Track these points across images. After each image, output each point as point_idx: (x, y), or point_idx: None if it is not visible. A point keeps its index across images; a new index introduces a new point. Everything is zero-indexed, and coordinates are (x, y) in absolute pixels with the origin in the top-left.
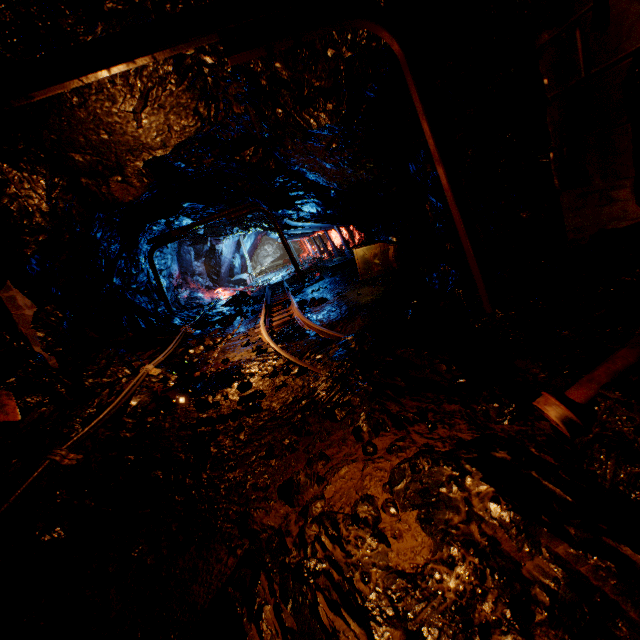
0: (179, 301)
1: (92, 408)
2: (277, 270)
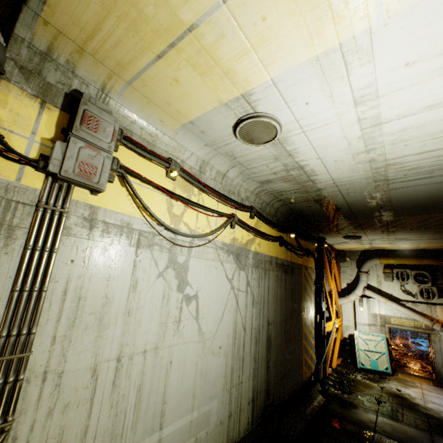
0: None
1: None
2: None
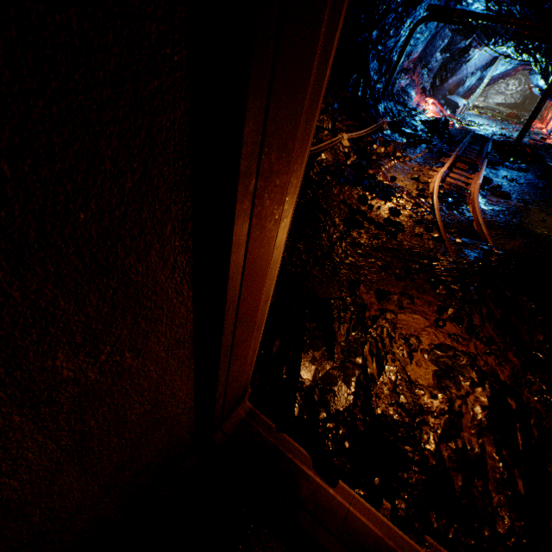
0: (394, 86)
1: None
2: (494, 119)
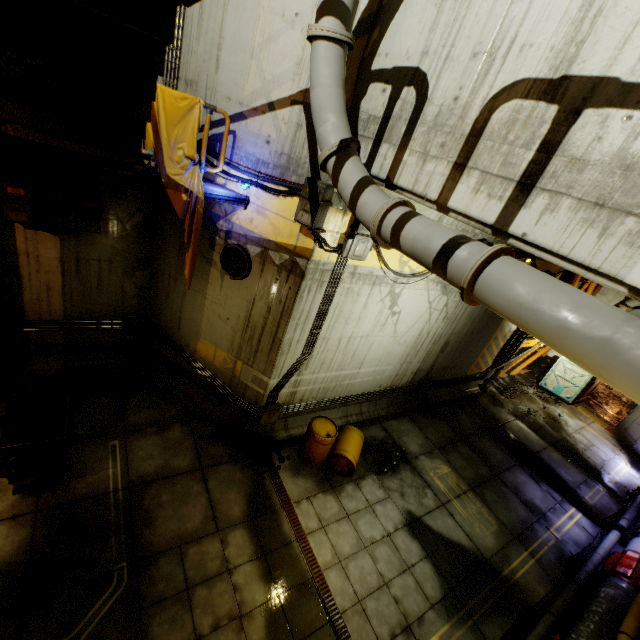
0: None
1: None
2: None
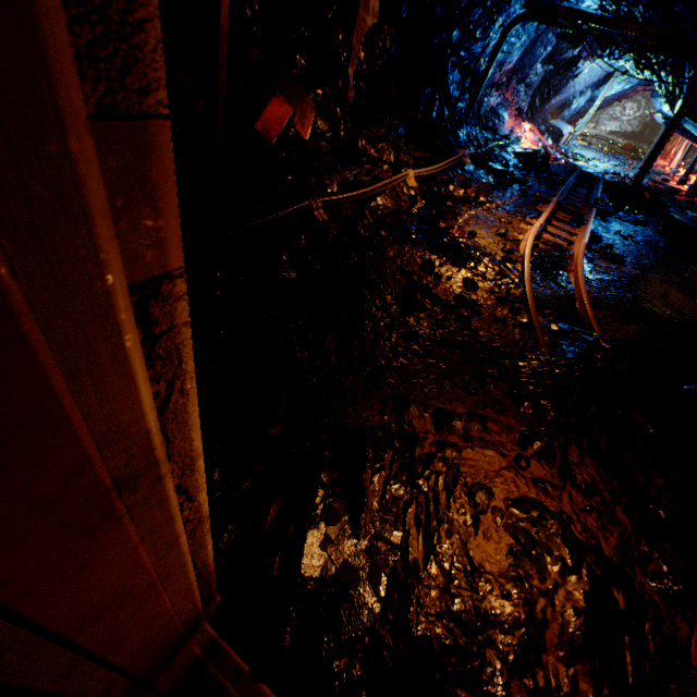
0: (481, 106)
1: (351, 176)
2: (606, 153)
